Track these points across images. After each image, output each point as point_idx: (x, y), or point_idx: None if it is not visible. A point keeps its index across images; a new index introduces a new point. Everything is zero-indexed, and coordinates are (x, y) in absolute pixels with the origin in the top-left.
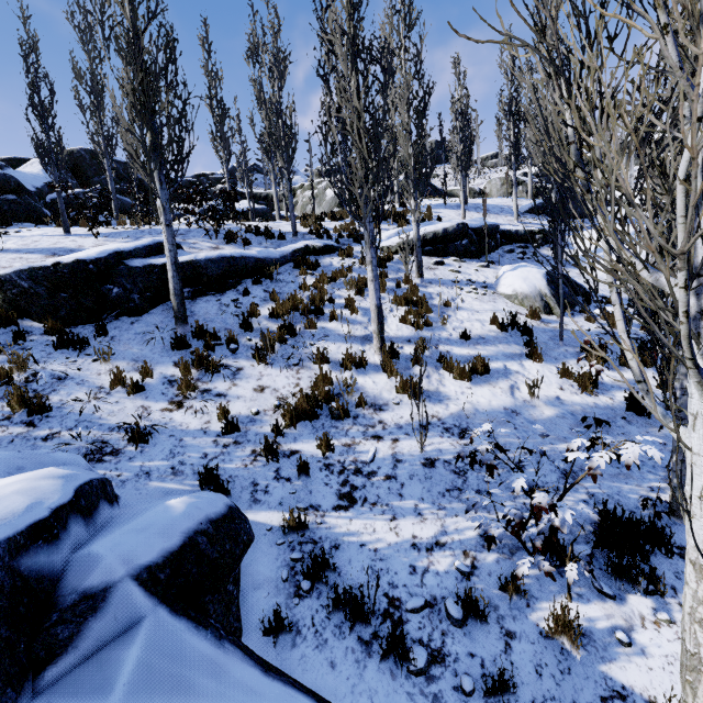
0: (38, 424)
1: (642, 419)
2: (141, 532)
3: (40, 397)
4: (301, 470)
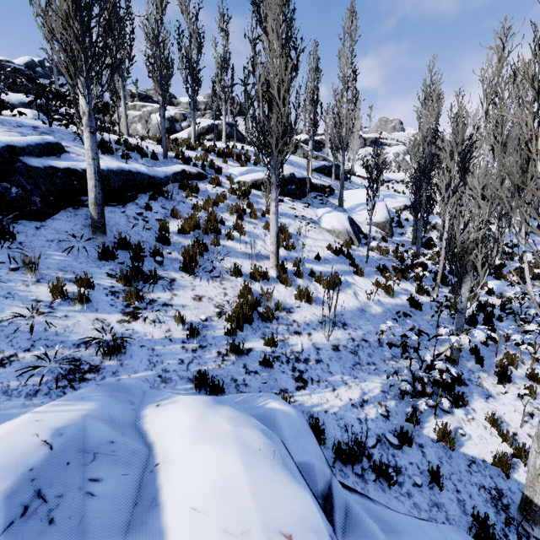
0: None
1: (418, 311)
2: (301, 436)
3: None
4: (265, 364)
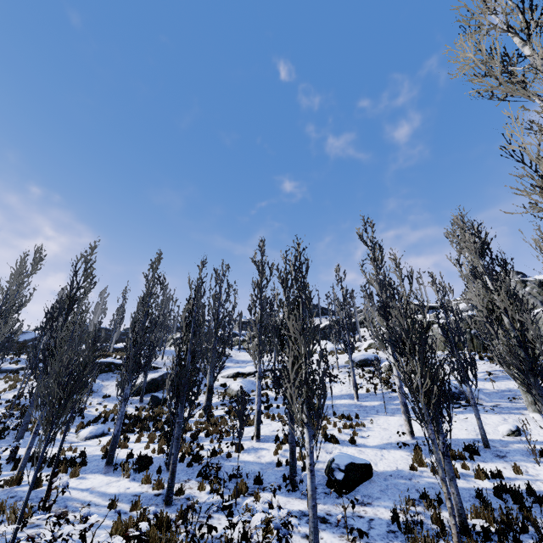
0: None
1: None
2: None
3: None
4: None
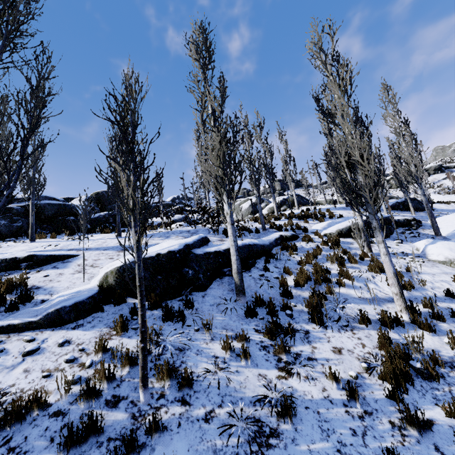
0: (191, 401)
1: None
2: None
3: (186, 371)
4: None
